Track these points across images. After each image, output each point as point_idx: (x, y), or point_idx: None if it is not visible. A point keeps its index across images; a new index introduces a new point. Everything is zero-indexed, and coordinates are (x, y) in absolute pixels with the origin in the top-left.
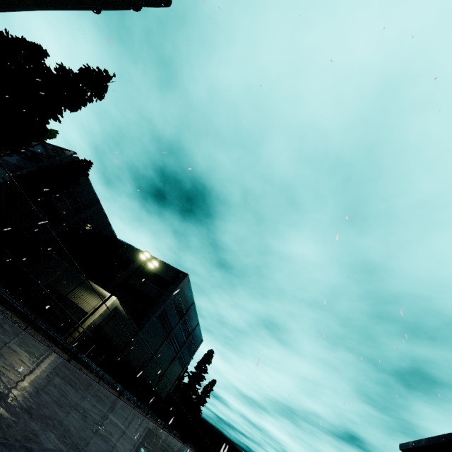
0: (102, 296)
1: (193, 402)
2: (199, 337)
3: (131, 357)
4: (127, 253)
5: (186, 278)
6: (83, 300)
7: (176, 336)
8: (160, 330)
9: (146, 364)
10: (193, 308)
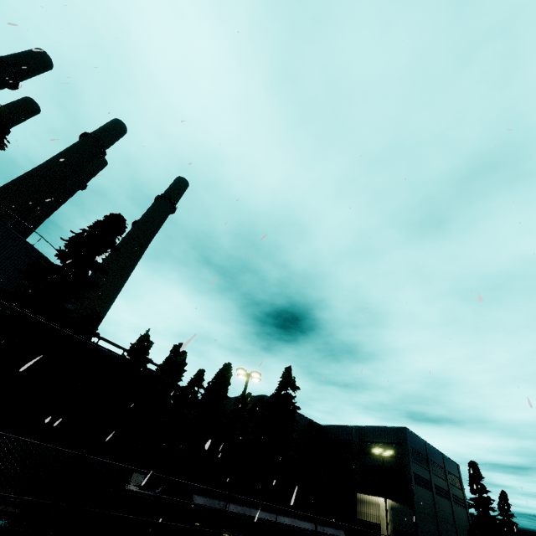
0: (375, 502)
1: (503, 535)
2: (452, 464)
3: (424, 535)
4: (340, 435)
5: (406, 431)
6: (366, 514)
7: (437, 484)
8: (424, 492)
9: (437, 531)
10: (429, 446)
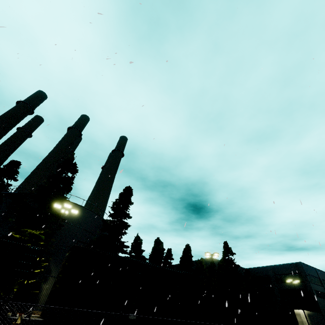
0: (297, 313)
1: None
2: None
3: None
4: (260, 273)
5: (302, 265)
6: None
7: None
8: (324, 301)
9: None
10: (318, 271)
